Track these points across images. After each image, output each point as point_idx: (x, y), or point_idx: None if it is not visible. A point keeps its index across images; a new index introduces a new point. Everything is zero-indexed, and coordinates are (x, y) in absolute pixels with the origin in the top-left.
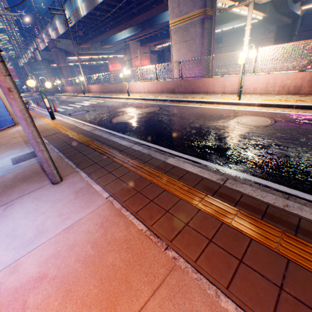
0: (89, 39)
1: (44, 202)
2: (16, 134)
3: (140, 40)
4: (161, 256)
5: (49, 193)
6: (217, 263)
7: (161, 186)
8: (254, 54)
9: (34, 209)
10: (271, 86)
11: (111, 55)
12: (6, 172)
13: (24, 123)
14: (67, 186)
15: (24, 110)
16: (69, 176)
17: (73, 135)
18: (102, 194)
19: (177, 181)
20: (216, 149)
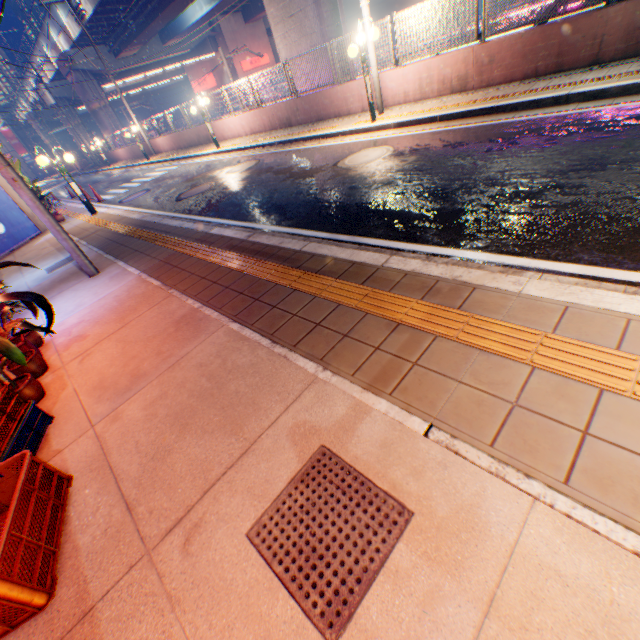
0: (133, 36)
1: (83, 290)
2: (46, 245)
3: (240, 10)
4: (164, 294)
5: (87, 284)
6: (199, 287)
7: (190, 255)
8: (374, 35)
9: (74, 296)
10: (426, 84)
11: (187, 60)
12: (43, 281)
13: (39, 213)
14: (104, 276)
15: (34, 199)
16: (108, 268)
17: (118, 229)
18: (135, 273)
19: (207, 247)
20: (283, 208)
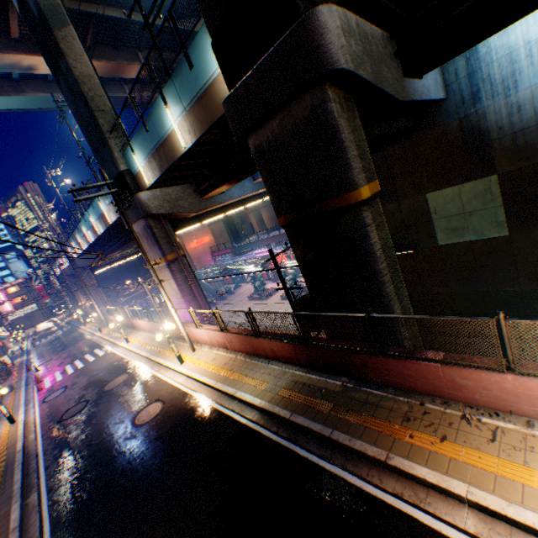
0: (114, 249)
1: None
2: None
3: None
4: None
5: None
6: None
7: None
8: (171, 327)
9: None
10: (213, 339)
11: None
12: None
13: None
14: None
15: None
16: None
17: None
18: None
19: None
20: (72, 474)
